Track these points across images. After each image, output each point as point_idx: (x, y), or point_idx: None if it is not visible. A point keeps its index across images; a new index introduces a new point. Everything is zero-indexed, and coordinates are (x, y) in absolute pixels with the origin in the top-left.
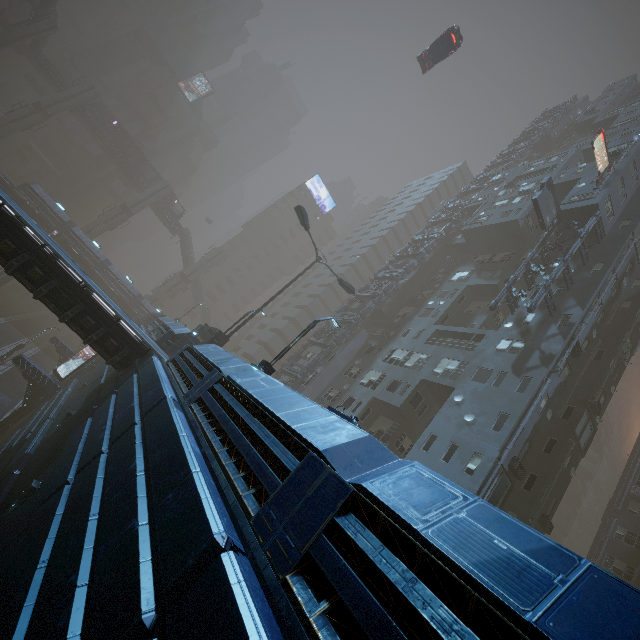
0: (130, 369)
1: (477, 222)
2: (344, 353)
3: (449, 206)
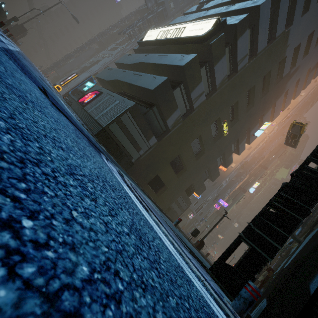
0: None
1: (141, 6)
2: (84, 55)
3: None
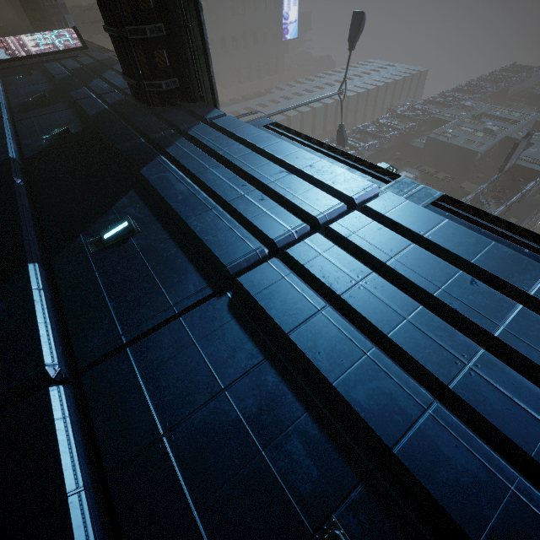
0: (177, 110)
1: (446, 136)
2: None
3: (417, 106)
